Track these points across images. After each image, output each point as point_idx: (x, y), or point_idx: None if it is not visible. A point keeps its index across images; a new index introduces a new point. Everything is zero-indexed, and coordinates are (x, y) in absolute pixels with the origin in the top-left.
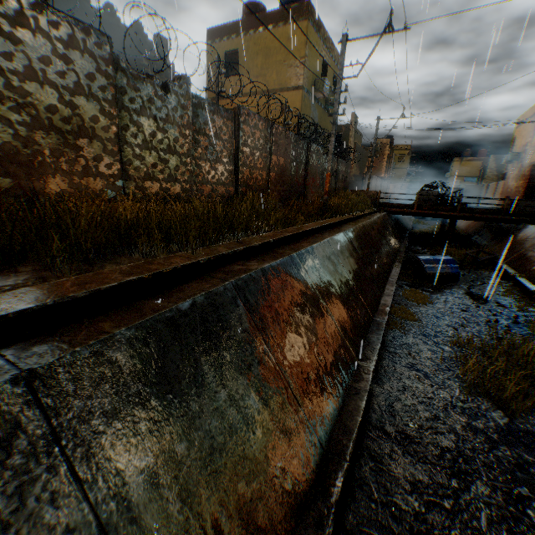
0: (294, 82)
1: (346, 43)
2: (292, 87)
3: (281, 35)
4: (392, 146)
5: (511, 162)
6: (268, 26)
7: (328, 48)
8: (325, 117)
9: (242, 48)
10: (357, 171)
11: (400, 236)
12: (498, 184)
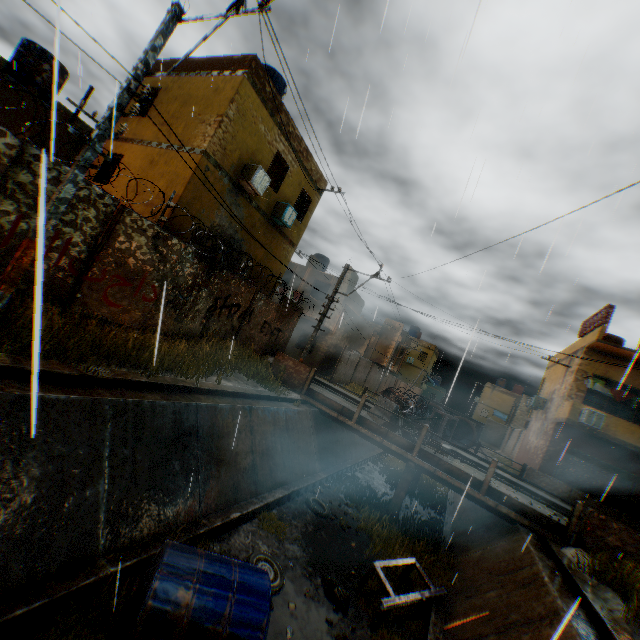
0: (199, 142)
1: (176, 21)
2: (193, 147)
3: (210, 84)
4: (416, 339)
5: (536, 409)
6: (203, 71)
7: (295, 147)
8: (268, 231)
9: (166, 88)
10: (343, 343)
11: (320, 462)
12: (522, 433)
